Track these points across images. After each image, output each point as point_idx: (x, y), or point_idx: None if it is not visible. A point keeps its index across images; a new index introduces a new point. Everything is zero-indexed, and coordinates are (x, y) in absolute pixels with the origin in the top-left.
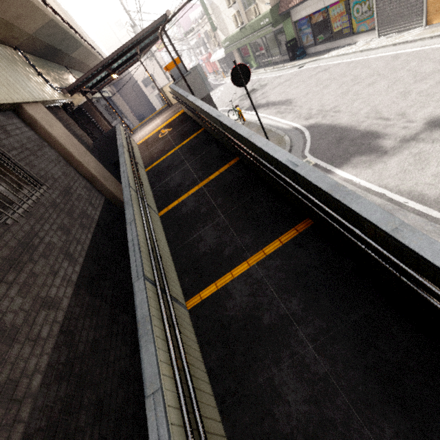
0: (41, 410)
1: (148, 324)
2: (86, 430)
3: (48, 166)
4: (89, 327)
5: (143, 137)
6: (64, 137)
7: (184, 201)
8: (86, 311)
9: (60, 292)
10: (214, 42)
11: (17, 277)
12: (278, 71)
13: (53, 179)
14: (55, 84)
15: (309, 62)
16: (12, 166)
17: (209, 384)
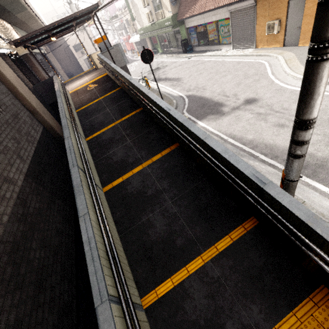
0: (9, 233)
1: (80, 187)
2: (37, 250)
3: (1, 96)
4: (36, 200)
5: (74, 88)
6: (12, 77)
7: (104, 132)
8: (33, 191)
9: (15, 176)
10: (133, 29)
11: None
12: (175, 58)
13: (5, 105)
14: (2, 36)
15: (194, 56)
16: None
17: (114, 226)
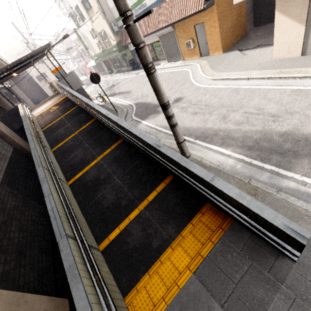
0: None
1: (45, 179)
2: (16, 232)
3: None
4: (12, 200)
5: (39, 112)
6: None
7: (67, 141)
8: (9, 194)
9: None
10: (88, 56)
11: None
12: (126, 75)
13: None
14: None
15: (140, 72)
16: None
17: (78, 206)
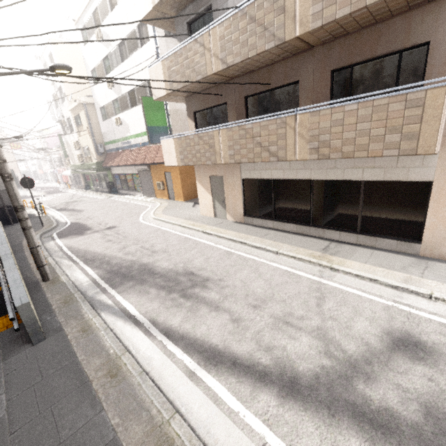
0: None
1: None
2: None
3: None
4: None
5: None
6: None
7: None
8: None
9: None
10: (68, 164)
11: None
12: (99, 196)
13: None
14: None
15: (114, 196)
16: None
17: None
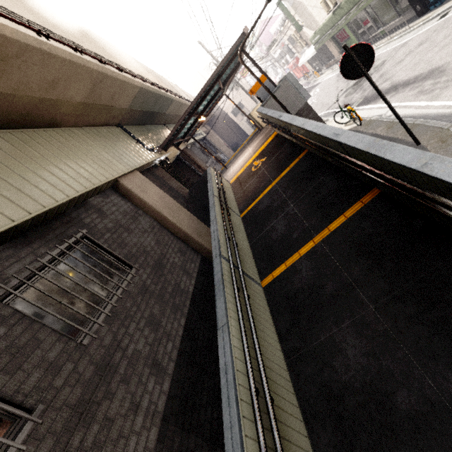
0: None
1: None
2: None
3: (141, 238)
4: None
5: (235, 173)
6: (157, 199)
7: (295, 265)
8: None
9: (140, 442)
10: (301, 44)
11: (85, 435)
12: (398, 38)
13: (145, 253)
14: (152, 145)
15: None
16: (104, 253)
17: None
